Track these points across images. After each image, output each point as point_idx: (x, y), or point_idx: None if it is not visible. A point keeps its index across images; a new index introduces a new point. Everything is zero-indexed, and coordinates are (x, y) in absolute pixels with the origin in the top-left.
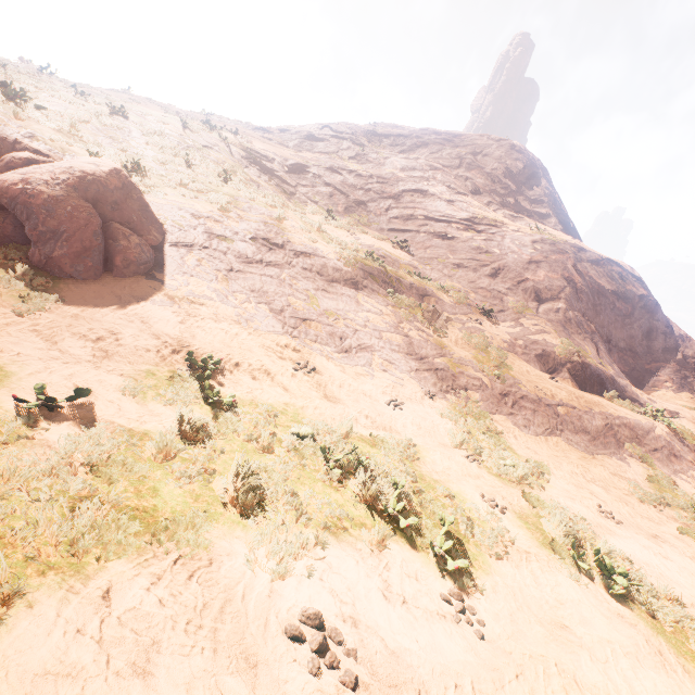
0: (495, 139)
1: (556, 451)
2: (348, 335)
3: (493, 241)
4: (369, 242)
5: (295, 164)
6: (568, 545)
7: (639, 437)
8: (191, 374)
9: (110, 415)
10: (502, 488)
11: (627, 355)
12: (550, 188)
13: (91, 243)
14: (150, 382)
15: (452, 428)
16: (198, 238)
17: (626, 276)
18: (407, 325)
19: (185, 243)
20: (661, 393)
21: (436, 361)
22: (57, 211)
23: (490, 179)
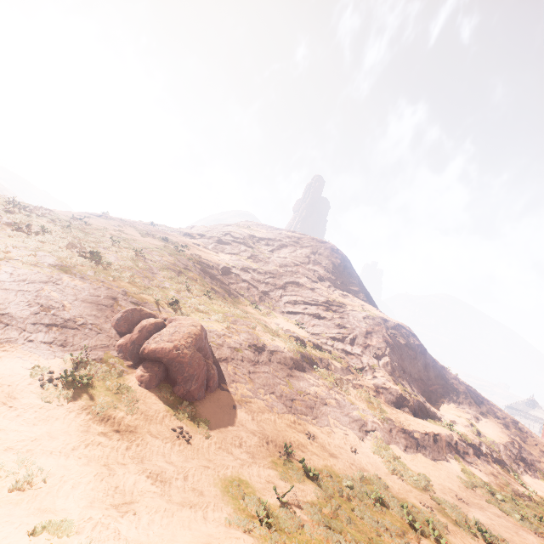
0: (320, 241)
1: (423, 463)
2: (313, 405)
3: (344, 318)
4: (286, 327)
5: (224, 267)
6: (462, 522)
7: (449, 444)
8: (287, 458)
9: (294, 495)
10: (422, 495)
11: (419, 382)
12: (355, 274)
13: (204, 377)
14: (280, 469)
15: (382, 460)
16: (227, 352)
17: (408, 334)
18: (333, 391)
19: (223, 358)
20: (442, 406)
21: (353, 414)
22: (192, 363)
23: (326, 270)
